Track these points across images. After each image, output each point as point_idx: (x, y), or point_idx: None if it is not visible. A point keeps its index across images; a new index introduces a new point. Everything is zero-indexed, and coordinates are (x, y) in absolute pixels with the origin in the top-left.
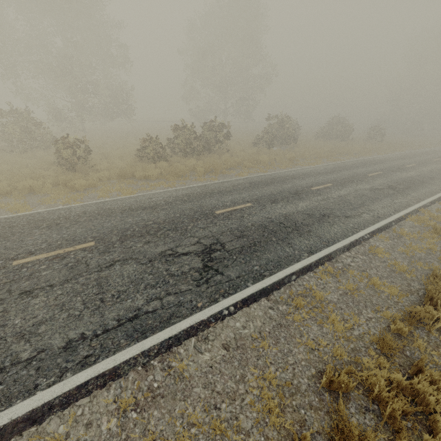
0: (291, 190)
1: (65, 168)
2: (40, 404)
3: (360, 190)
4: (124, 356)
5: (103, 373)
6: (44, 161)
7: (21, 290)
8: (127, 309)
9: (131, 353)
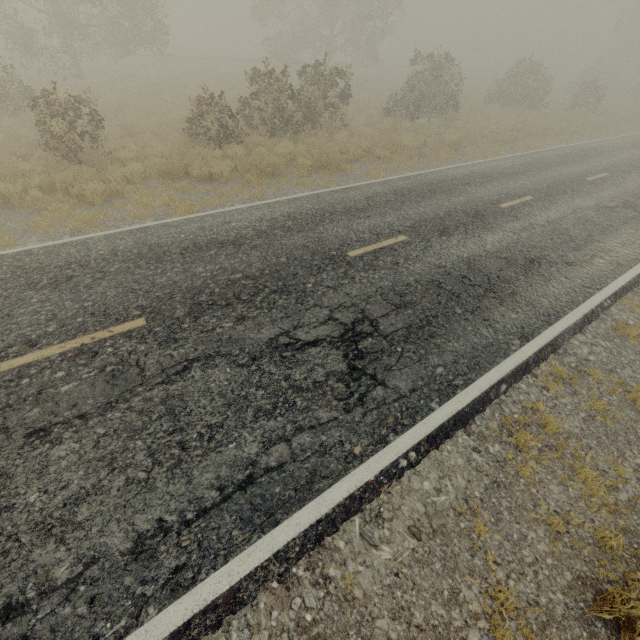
0: (468, 209)
1: (59, 155)
2: None
3: (580, 210)
4: (244, 565)
5: (212, 604)
6: (18, 139)
7: (28, 427)
8: (231, 465)
9: (256, 559)
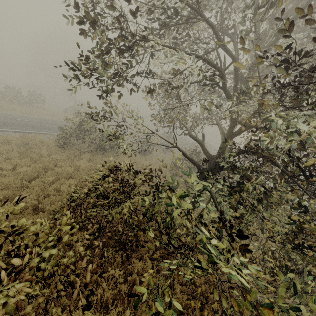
0: (61, 124)
1: None
2: None
3: None
4: None
5: None
6: None
7: None
8: None
9: None
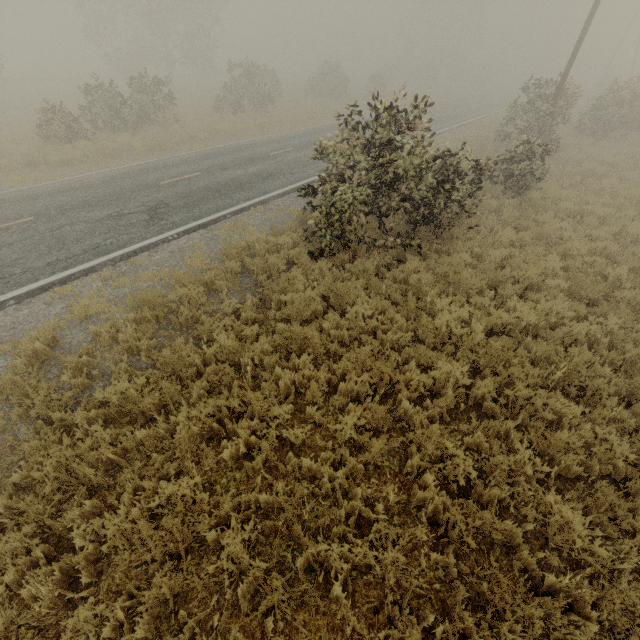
0: (247, 157)
1: None
2: (46, 283)
3: None
4: (96, 262)
5: (83, 270)
6: None
7: None
8: (88, 245)
9: (100, 261)
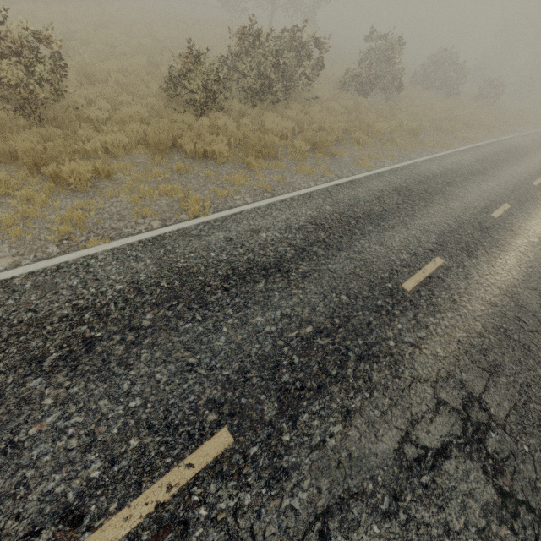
0: (470, 218)
1: (11, 108)
2: None
3: None
4: None
5: None
6: None
7: None
8: None
9: None
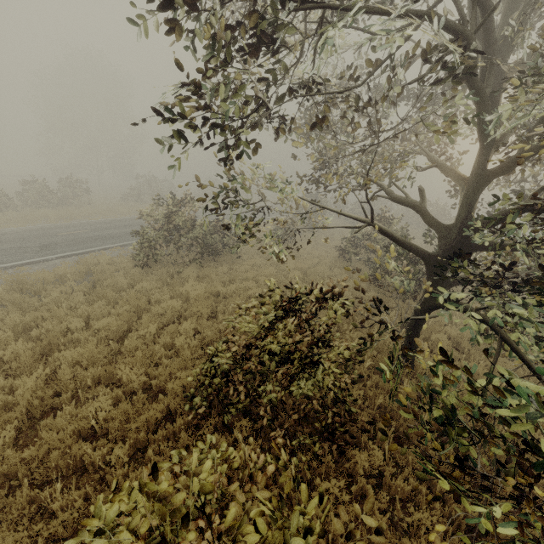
0: (127, 224)
1: None
2: None
3: None
4: None
5: None
6: None
7: None
8: None
9: None
